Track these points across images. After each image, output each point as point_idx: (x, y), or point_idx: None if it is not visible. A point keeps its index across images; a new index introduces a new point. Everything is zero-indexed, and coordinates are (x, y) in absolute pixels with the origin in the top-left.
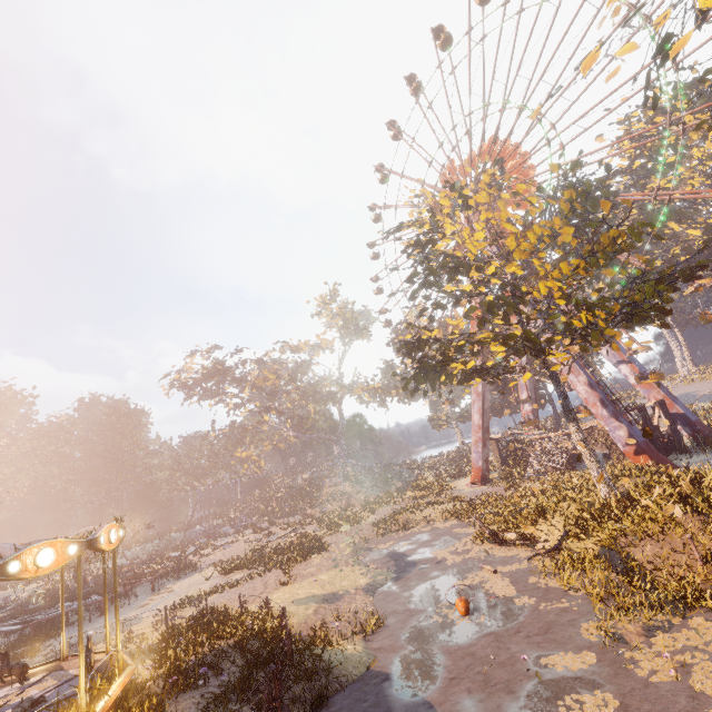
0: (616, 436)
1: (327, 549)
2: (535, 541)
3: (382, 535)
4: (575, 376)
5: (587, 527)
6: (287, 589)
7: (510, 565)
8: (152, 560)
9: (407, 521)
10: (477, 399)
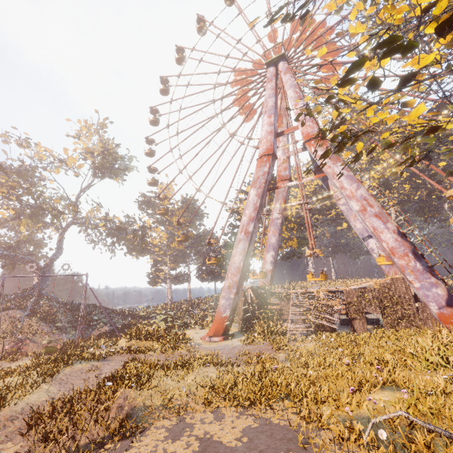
0: (432, 294)
1: None
2: None
3: None
4: (383, 222)
5: None
6: None
7: None
8: None
9: (129, 410)
10: (245, 239)
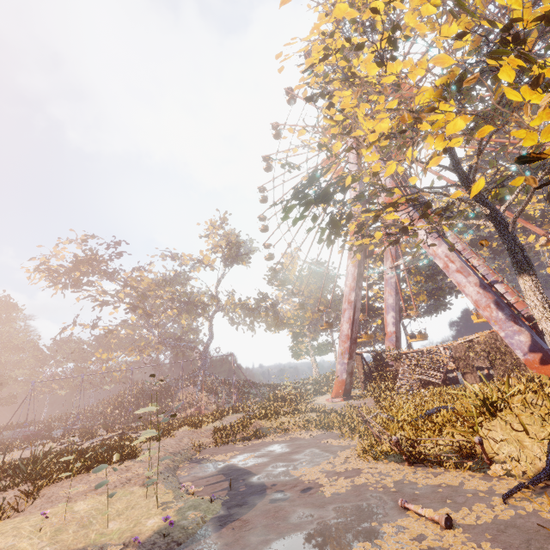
0: (516, 342)
1: (135, 455)
2: (488, 459)
3: (222, 443)
4: (465, 277)
5: None
6: None
7: (467, 508)
8: None
9: (259, 428)
10: (349, 308)
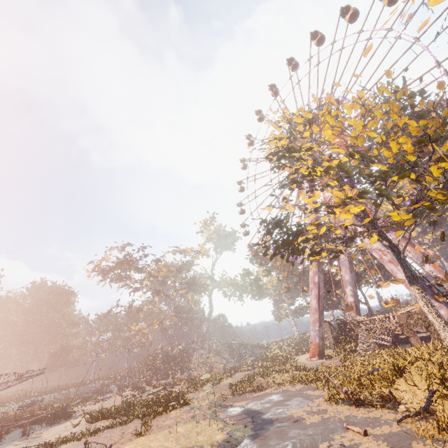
0: None
1: (188, 403)
2: (397, 402)
3: (237, 395)
4: (395, 266)
5: None
6: (141, 440)
7: (378, 427)
8: (34, 404)
9: (260, 383)
10: (314, 287)
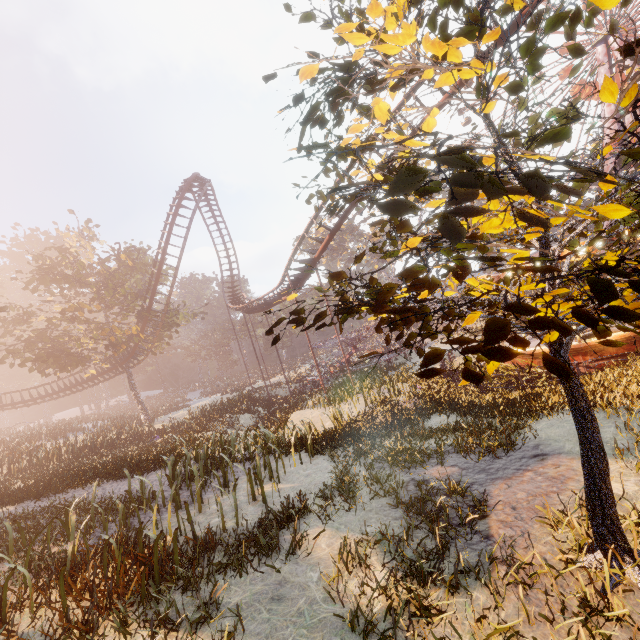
0: None
1: None
2: None
3: None
4: None
5: None
6: None
7: None
8: None
9: None
10: None
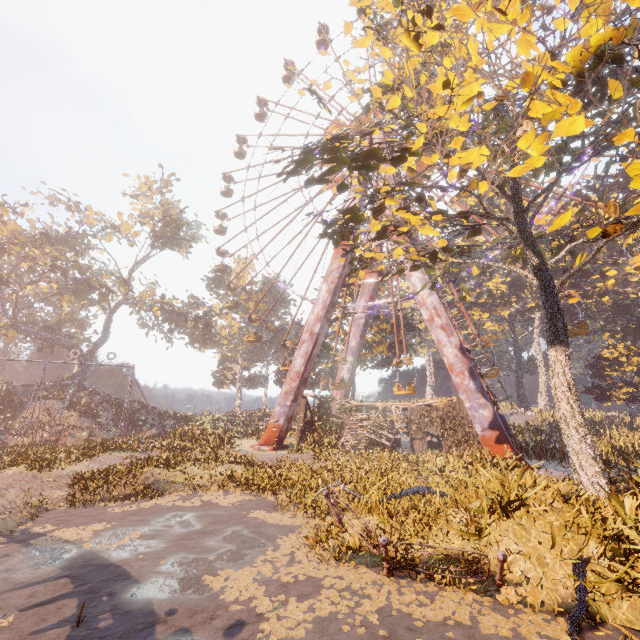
0: (478, 416)
1: None
2: (502, 579)
3: (84, 503)
4: (447, 335)
5: (637, 561)
6: None
7: None
8: None
9: (154, 481)
10: (309, 340)
